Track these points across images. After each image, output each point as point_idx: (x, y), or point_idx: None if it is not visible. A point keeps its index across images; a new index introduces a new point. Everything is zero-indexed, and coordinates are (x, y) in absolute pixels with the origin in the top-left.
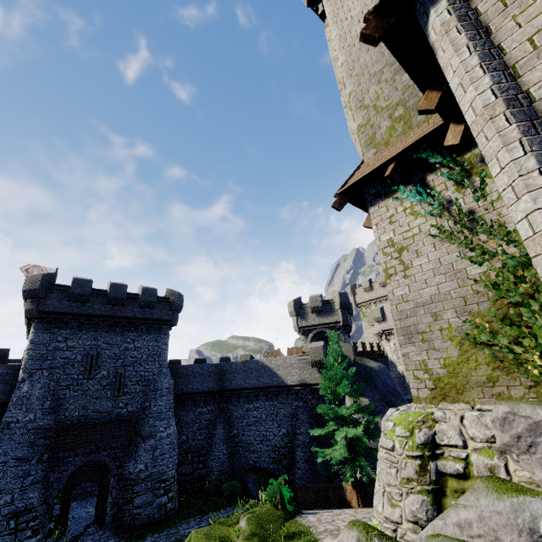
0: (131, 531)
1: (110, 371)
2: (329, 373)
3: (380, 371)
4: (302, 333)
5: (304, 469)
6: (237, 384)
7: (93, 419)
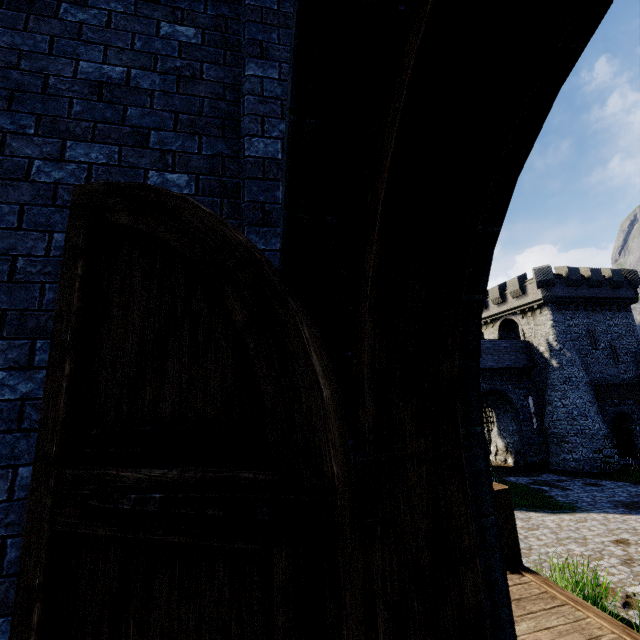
0: None
1: (605, 344)
2: None
3: None
4: None
5: None
6: None
7: (608, 381)
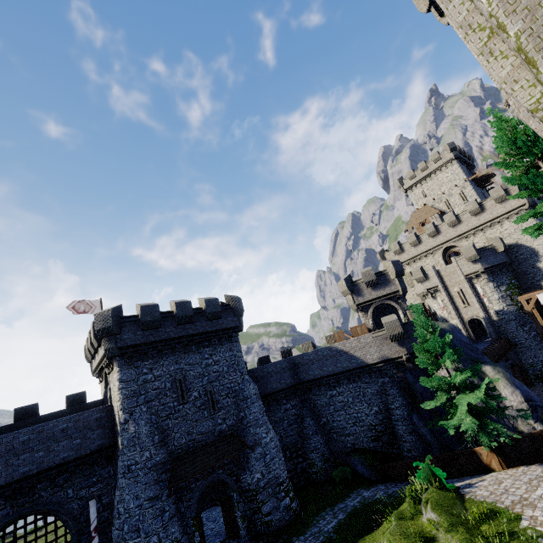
0: (273, 539)
1: (200, 391)
2: (430, 345)
3: (452, 330)
4: (361, 310)
5: (411, 441)
6: (314, 374)
7: (200, 442)
